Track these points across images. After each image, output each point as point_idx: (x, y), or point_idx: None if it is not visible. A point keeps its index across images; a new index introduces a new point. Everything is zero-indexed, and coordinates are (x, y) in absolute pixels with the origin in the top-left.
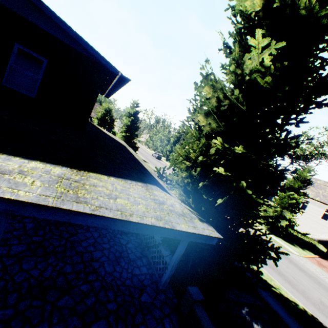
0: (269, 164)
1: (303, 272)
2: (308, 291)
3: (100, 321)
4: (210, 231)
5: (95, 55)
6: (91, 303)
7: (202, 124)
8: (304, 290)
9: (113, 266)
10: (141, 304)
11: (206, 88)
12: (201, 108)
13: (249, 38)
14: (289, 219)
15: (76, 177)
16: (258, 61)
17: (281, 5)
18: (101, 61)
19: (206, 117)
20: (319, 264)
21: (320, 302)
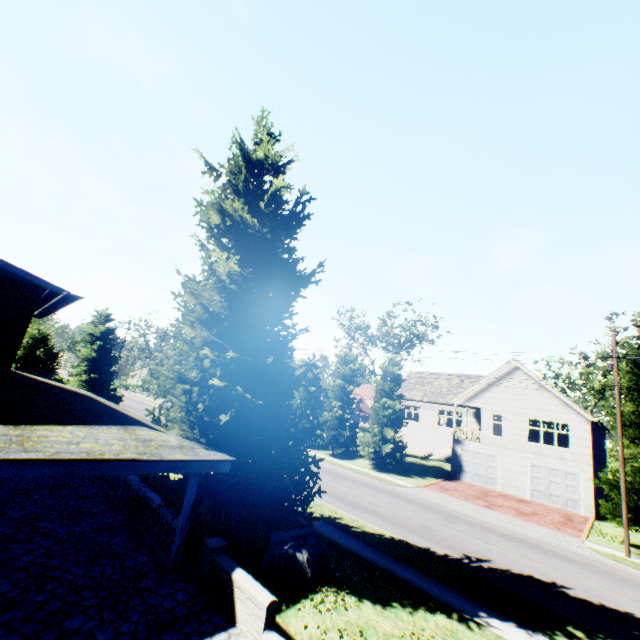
0: (285, 363)
1: (411, 503)
2: (409, 520)
3: (74, 618)
4: (219, 456)
5: (23, 275)
6: (56, 607)
7: (191, 336)
8: (403, 520)
9: (87, 568)
10: (140, 589)
11: (187, 297)
12: (185, 319)
13: (212, 252)
14: (394, 439)
15: (17, 432)
16: (229, 267)
17: (234, 223)
18: (34, 281)
19: (194, 327)
20: (442, 488)
21: (421, 526)
